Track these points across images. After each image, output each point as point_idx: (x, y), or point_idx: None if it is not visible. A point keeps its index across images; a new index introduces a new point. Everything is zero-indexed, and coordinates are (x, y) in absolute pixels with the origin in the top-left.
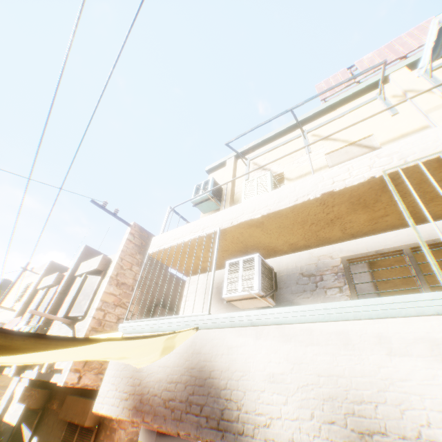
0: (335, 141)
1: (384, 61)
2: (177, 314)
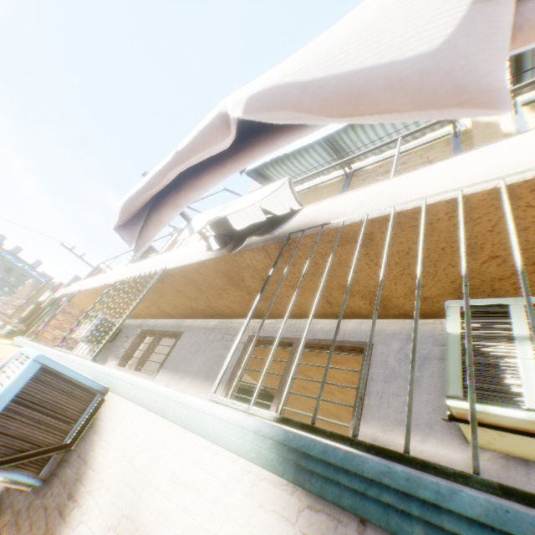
0: None
1: (223, 188)
2: None
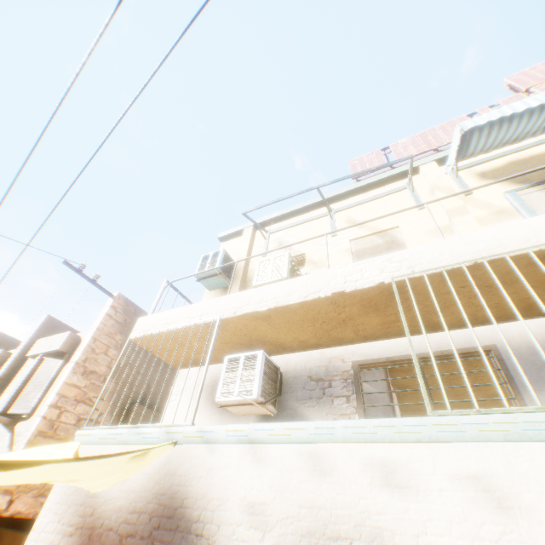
0: (362, 227)
1: (411, 156)
2: (161, 414)
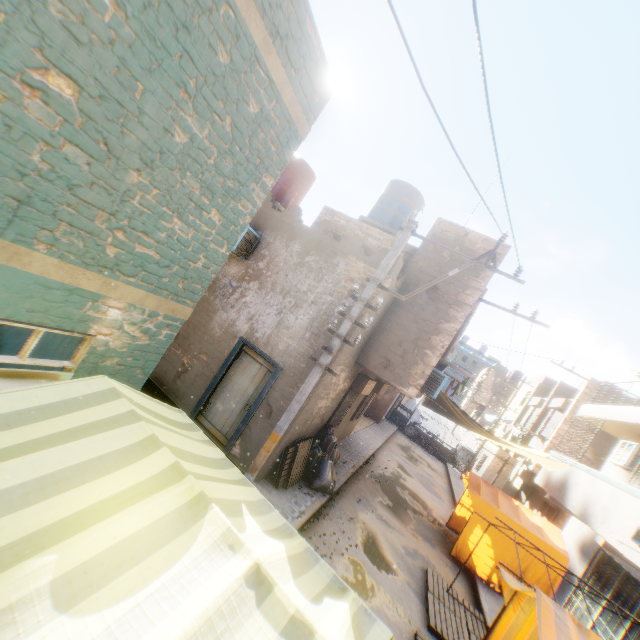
0: None
1: None
2: None
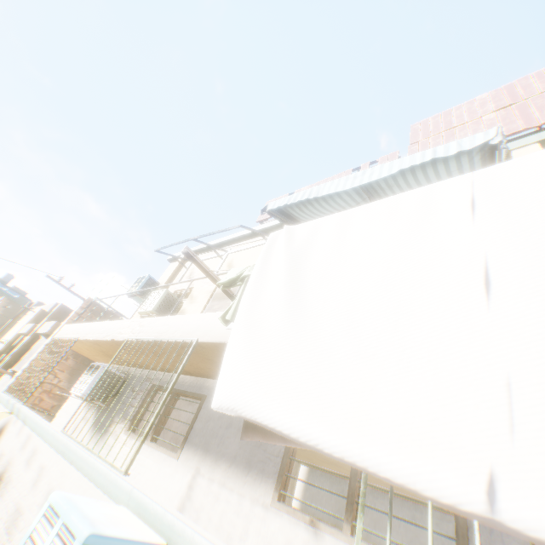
0: None
1: (239, 226)
2: None
